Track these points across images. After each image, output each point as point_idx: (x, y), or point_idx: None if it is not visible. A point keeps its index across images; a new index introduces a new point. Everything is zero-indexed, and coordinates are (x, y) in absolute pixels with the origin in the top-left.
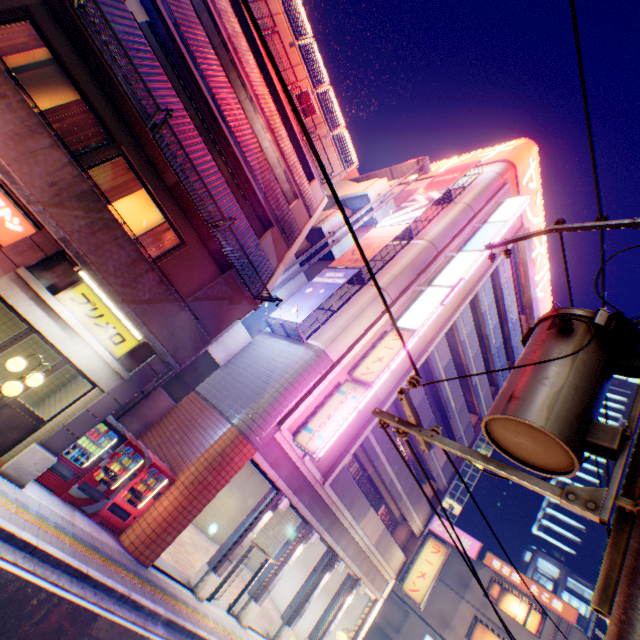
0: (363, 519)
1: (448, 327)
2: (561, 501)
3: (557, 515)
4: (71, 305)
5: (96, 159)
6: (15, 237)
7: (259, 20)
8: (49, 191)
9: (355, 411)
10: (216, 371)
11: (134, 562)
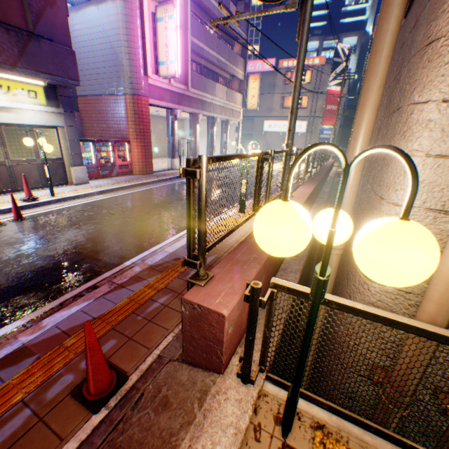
0: (216, 93)
1: None
2: (285, 12)
3: (315, 4)
4: None
5: None
6: None
7: None
8: None
9: (178, 29)
10: None
11: (148, 176)
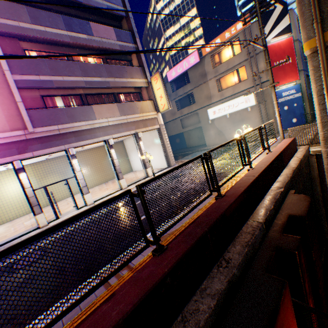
0: (96, 115)
1: None
2: None
3: None
4: None
5: None
6: None
7: None
8: None
9: None
10: None
11: None
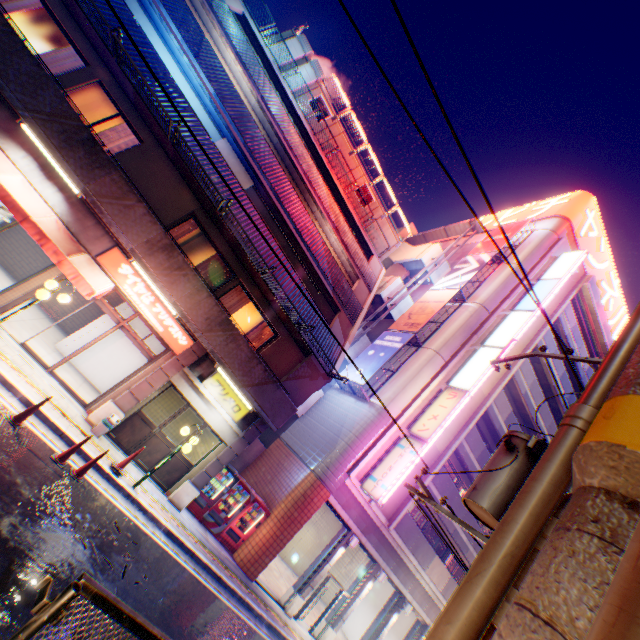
0: (428, 565)
1: (506, 381)
2: None
3: None
4: (210, 387)
5: (225, 289)
6: (183, 348)
7: (325, 143)
8: (205, 323)
9: (412, 464)
10: (296, 421)
11: (244, 575)
